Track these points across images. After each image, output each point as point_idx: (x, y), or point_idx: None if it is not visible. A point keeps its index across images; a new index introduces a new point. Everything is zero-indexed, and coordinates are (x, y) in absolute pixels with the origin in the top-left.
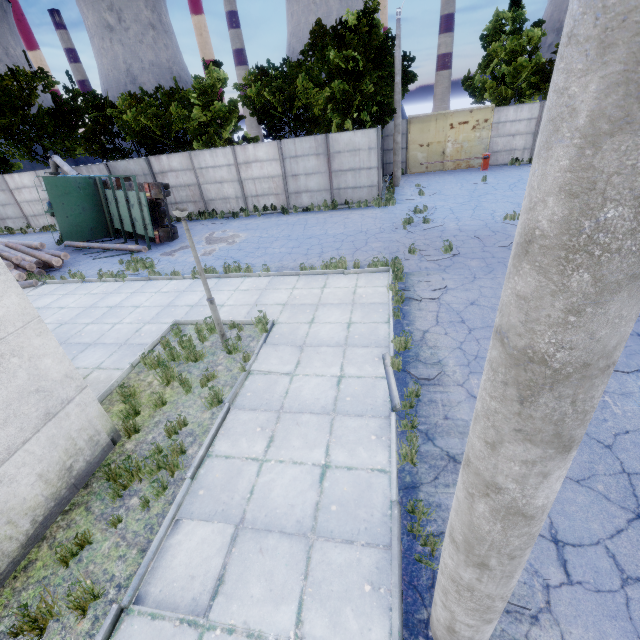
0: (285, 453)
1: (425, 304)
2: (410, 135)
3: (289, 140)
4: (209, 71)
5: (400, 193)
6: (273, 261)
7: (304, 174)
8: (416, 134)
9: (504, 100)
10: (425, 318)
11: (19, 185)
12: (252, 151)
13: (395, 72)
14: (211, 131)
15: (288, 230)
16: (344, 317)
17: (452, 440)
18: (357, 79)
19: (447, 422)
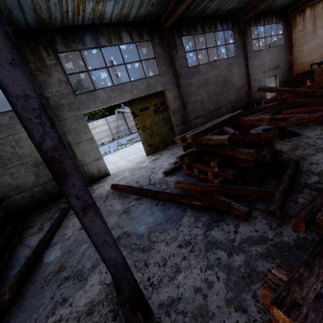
0: None
1: None
2: None
3: None
4: None
5: None
6: None
7: None
8: None
9: None
10: None
11: (95, 126)
12: None
13: None
14: None
15: None
16: None
17: None
18: None
19: None
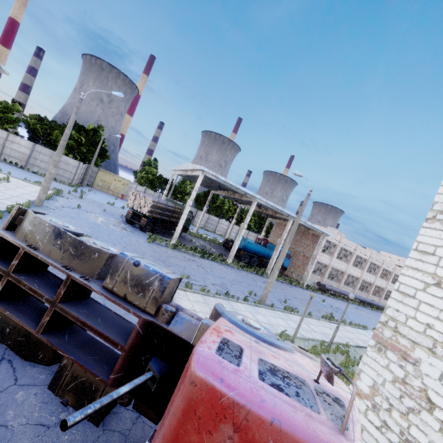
0: (10, 192)
1: (63, 198)
2: (98, 174)
3: (40, 146)
4: (14, 104)
5: (82, 188)
6: (12, 175)
7: (41, 160)
8: (101, 175)
9: (142, 184)
10: (61, 198)
11: None
12: (19, 139)
13: (96, 151)
14: (0, 121)
15: (22, 172)
16: (36, 190)
17: (52, 203)
18: (80, 145)
19: (53, 203)
